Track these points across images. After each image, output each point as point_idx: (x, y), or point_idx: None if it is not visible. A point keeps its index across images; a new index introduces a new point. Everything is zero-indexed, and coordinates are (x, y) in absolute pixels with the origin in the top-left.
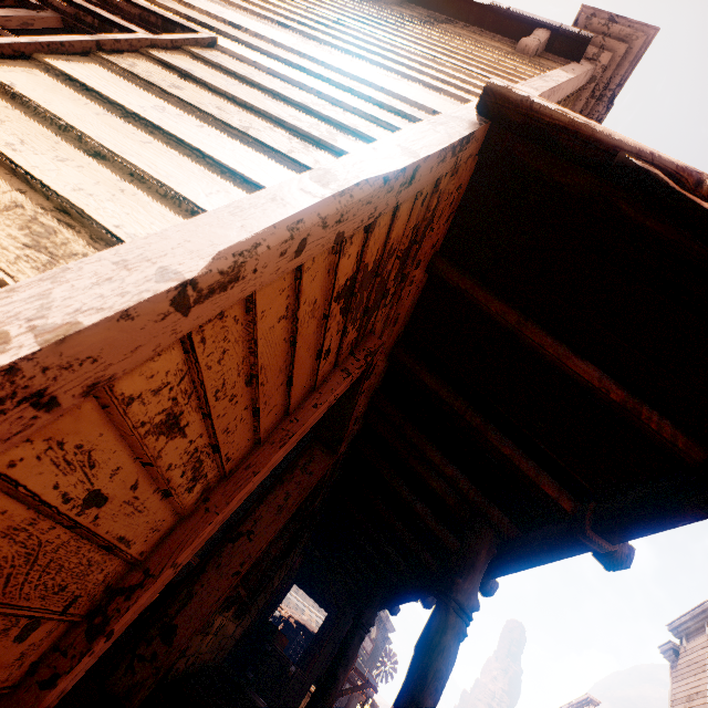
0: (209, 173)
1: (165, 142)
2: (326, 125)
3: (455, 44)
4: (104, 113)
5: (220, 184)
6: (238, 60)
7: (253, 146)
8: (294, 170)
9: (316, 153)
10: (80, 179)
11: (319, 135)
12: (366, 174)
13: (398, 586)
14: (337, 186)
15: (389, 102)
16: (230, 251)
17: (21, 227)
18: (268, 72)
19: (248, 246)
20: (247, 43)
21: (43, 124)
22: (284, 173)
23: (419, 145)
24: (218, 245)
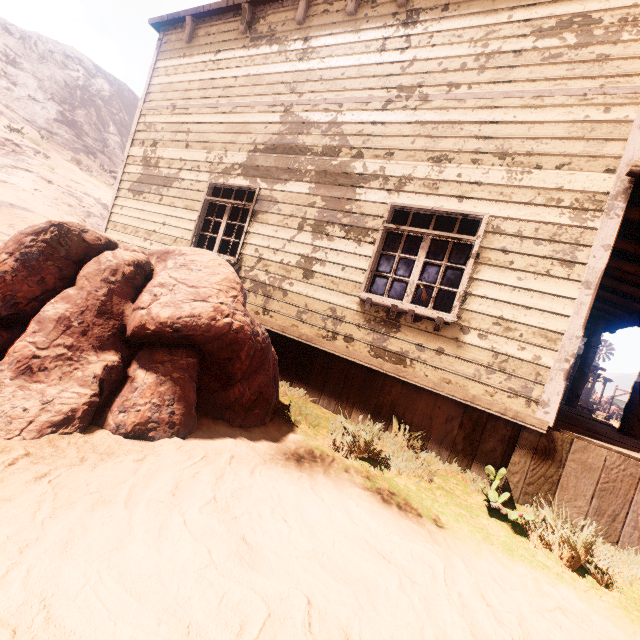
0: (555, 299)
1: (534, 293)
2: (566, 246)
3: (575, 31)
4: (510, 291)
5: (561, 302)
6: (503, 219)
7: (554, 278)
8: (574, 283)
9: (574, 269)
10: (535, 320)
11: (570, 259)
12: (598, 274)
13: (612, 320)
14: (593, 286)
15: (579, 203)
16: (583, 325)
17: (541, 337)
18: (520, 220)
19: (584, 321)
20: (494, 200)
21: (506, 305)
22: (572, 287)
23: (608, 238)
24: (580, 325)
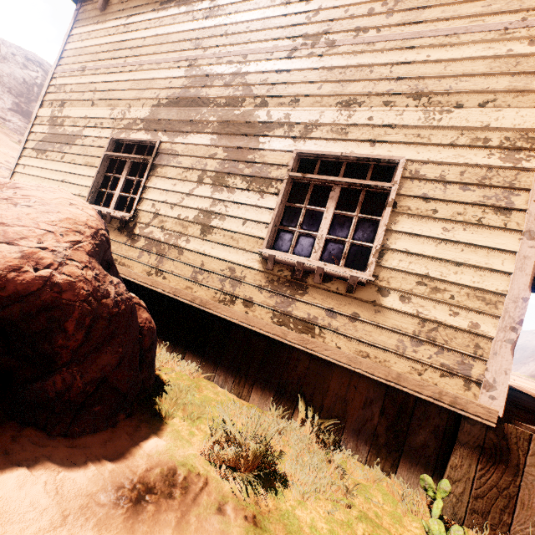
0: (491, 253)
1: (464, 246)
2: (499, 191)
3: None
4: (436, 244)
5: (499, 256)
6: (422, 163)
7: (488, 228)
8: (512, 233)
9: (511, 216)
10: (468, 278)
11: (505, 205)
12: None
13: None
14: None
15: (509, 142)
16: (529, 284)
17: (477, 300)
18: (442, 164)
19: (531, 279)
20: (410, 143)
21: (431, 260)
22: (511, 237)
23: None
24: (526, 284)
